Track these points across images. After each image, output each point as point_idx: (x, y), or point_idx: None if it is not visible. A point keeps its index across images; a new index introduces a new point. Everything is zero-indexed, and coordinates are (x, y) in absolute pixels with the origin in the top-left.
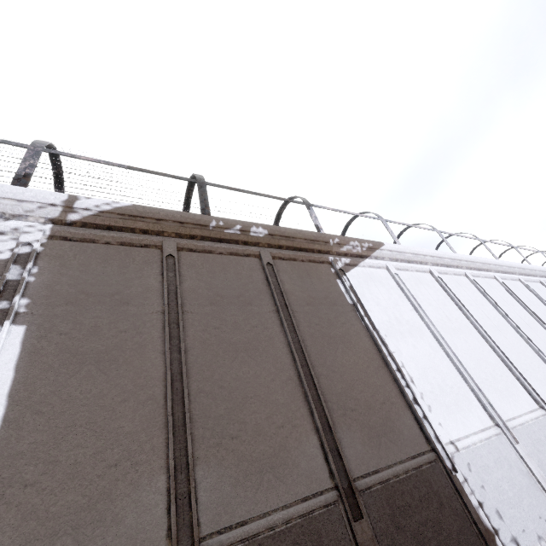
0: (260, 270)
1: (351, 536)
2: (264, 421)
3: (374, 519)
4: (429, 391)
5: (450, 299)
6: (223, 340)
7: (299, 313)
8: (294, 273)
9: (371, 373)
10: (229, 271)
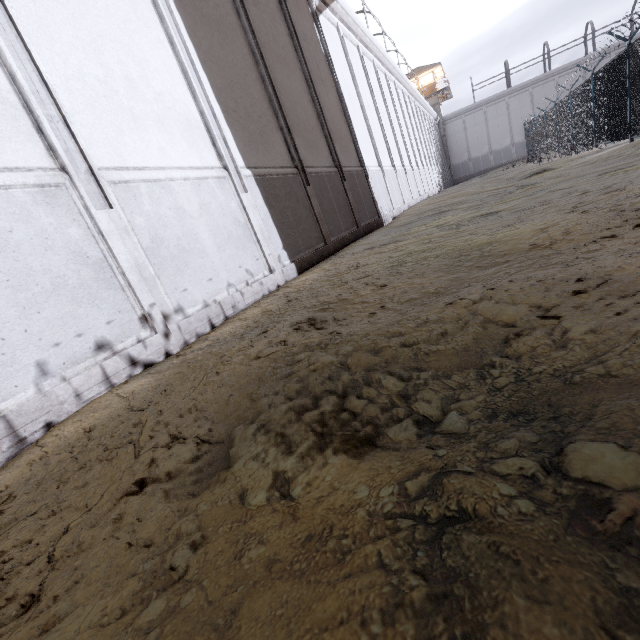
0: None
1: (343, 187)
2: (306, 122)
3: (348, 184)
4: (359, 138)
5: (366, 80)
6: (273, 50)
7: (302, 47)
8: None
9: (339, 115)
10: None
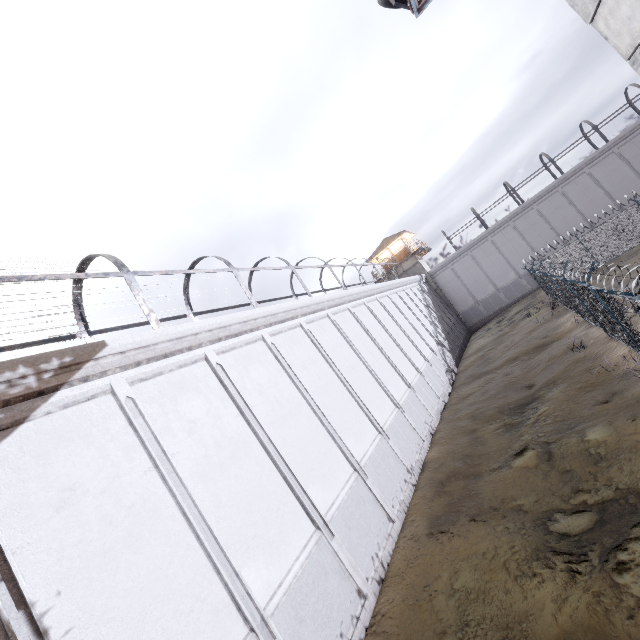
0: None
1: None
2: None
3: None
4: None
5: (229, 401)
6: None
7: None
8: None
9: None
10: None
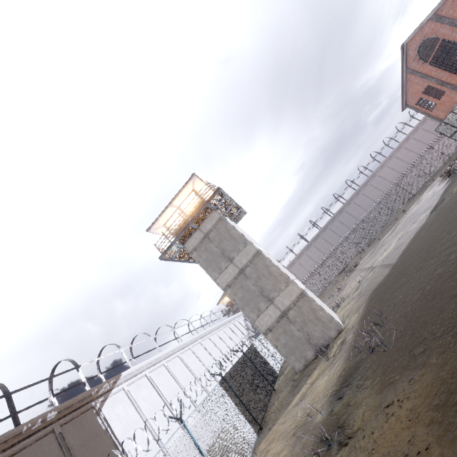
0: (55, 440)
1: None
2: None
3: None
4: None
5: (154, 389)
6: None
7: (79, 455)
8: (74, 429)
9: None
10: (38, 454)
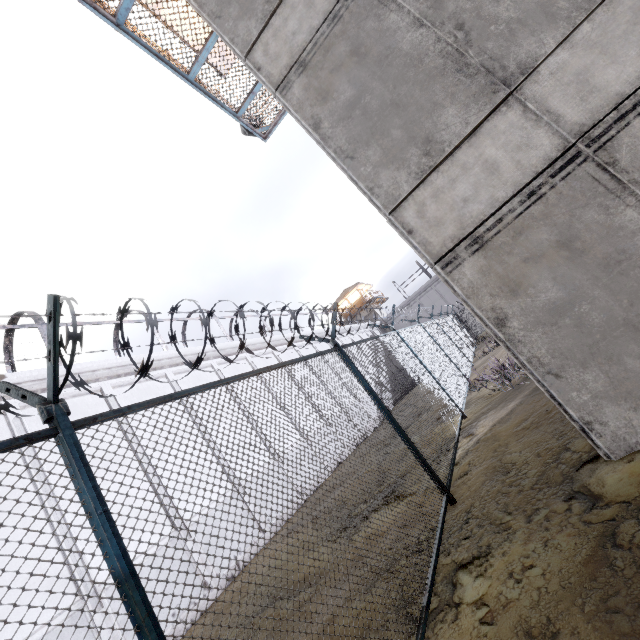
0: None
1: None
2: None
3: None
4: None
5: (115, 424)
6: None
7: None
8: None
9: None
10: None
